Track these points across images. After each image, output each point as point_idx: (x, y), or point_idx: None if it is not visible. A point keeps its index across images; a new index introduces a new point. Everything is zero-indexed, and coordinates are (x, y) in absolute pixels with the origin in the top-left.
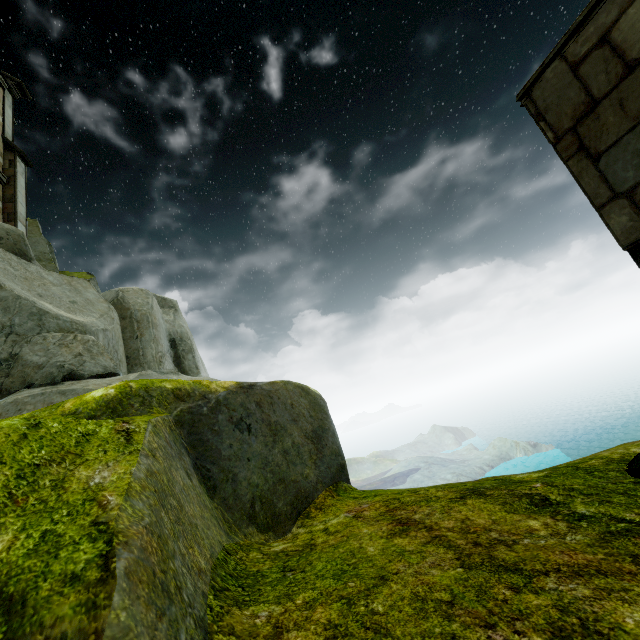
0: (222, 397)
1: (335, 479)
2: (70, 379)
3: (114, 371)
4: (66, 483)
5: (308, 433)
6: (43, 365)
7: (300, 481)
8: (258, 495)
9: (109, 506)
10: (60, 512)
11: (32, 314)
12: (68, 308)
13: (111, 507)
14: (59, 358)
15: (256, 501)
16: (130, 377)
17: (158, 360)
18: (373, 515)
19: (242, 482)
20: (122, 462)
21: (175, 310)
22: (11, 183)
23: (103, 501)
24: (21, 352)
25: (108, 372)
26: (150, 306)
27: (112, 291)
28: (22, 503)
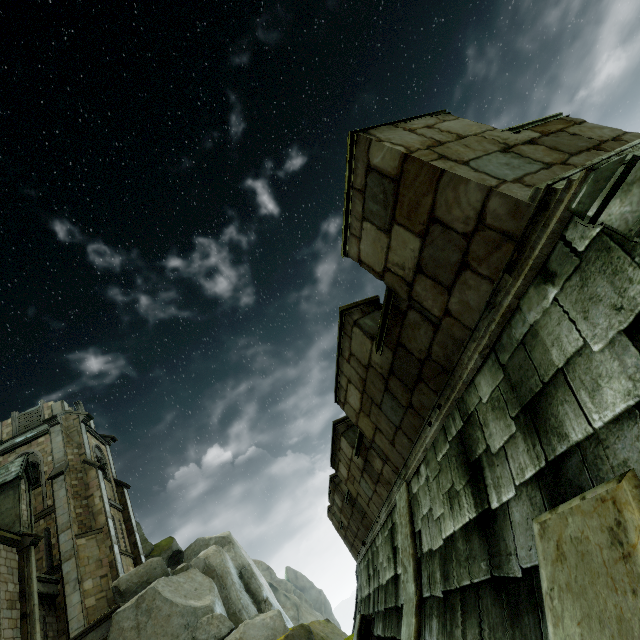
0: None
1: None
2: None
3: (232, 627)
4: None
5: None
6: (207, 639)
7: None
8: None
9: None
10: None
11: (192, 612)
12: (197, 596)
13: None
14: (212, 632)
15: None
16: (241, 628)
17: (238, 597)
18: None
19: None
20: None
21: (233, 544)
22: (125, 508)
23: None
24: (196, 636)
25: (231, 629)
26: (224, 561)
27: (200, 559)
28: None
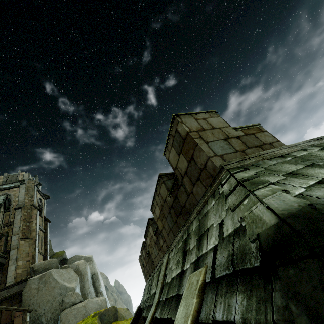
0: (103, 312)
1: (116, 320)
2: (74, 304)
3: (82, 300)
4: (94, 322)
5: (113, 314)
6: (69, 302)
7: (111, 321)
8: (106, 323)
9: (97, 323)
10: (95, 323)
11: (65, 288)
12: (69, 281)
13: (97, 323)
14: (72, 300)
15: (106, 323)
16: (86, 301)
17: (88, 287)
18: (115, 323)
19: (104, 322)
20: (96, 321)
21: (92, 261)
22: (46, 231)
23: (96, 323)
24: (64, 299)
25: (81, 301)
26: (86, 268)
27: (75, 265)
28: (93, 323)
